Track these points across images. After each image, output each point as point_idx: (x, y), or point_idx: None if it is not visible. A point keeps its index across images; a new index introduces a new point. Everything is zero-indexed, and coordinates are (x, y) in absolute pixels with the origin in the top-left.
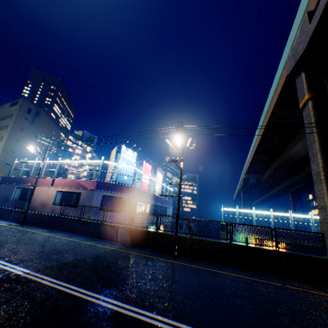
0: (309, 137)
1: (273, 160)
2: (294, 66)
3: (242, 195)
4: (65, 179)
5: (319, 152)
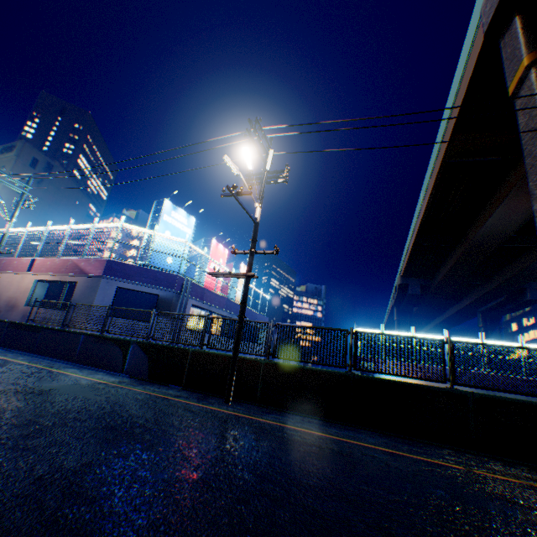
0: (530, 147)
1: (452, 249)
2: (499, 4)
3: (396, 316)
4: (53, 259)
5: None
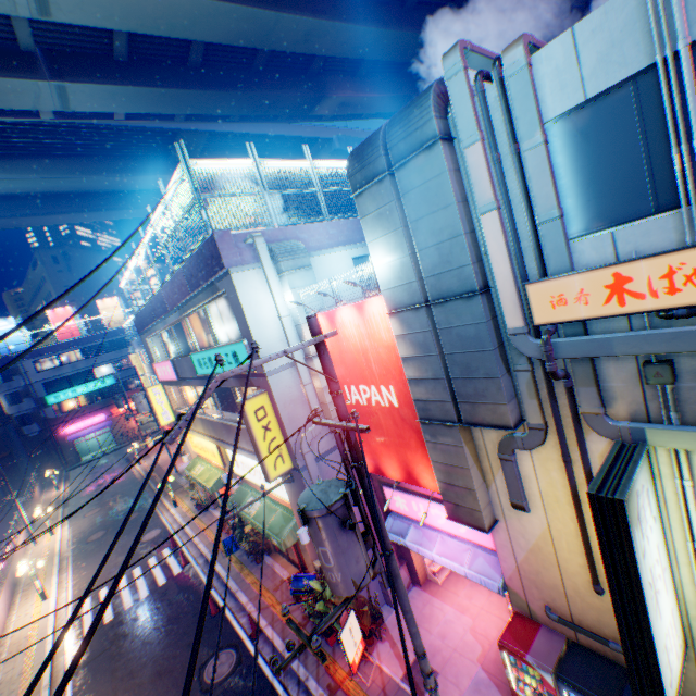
0: None
1: None
2: None
3: None
4: None
5: None
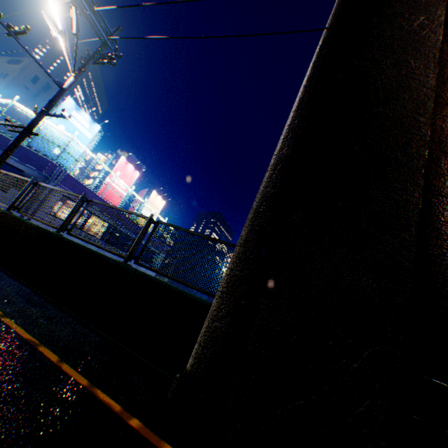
0: None
1: None
2: None
3: None
4: None
5: (312, 63)
